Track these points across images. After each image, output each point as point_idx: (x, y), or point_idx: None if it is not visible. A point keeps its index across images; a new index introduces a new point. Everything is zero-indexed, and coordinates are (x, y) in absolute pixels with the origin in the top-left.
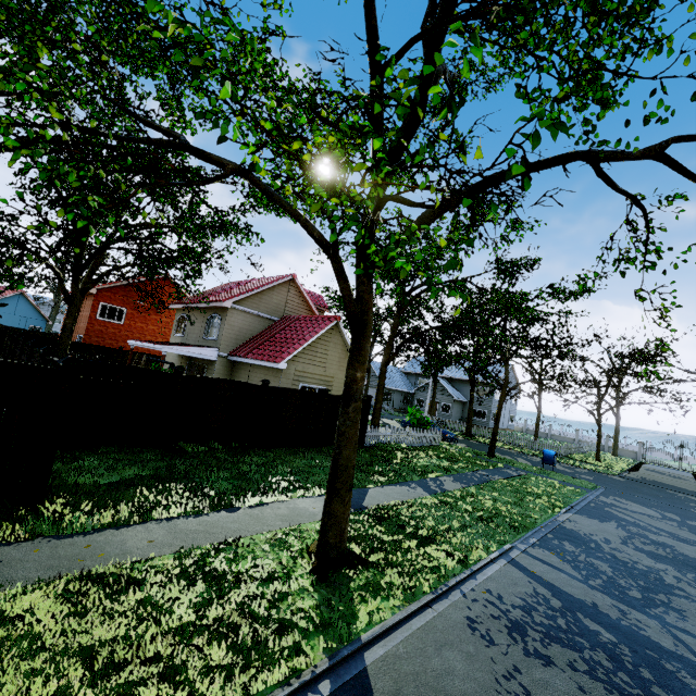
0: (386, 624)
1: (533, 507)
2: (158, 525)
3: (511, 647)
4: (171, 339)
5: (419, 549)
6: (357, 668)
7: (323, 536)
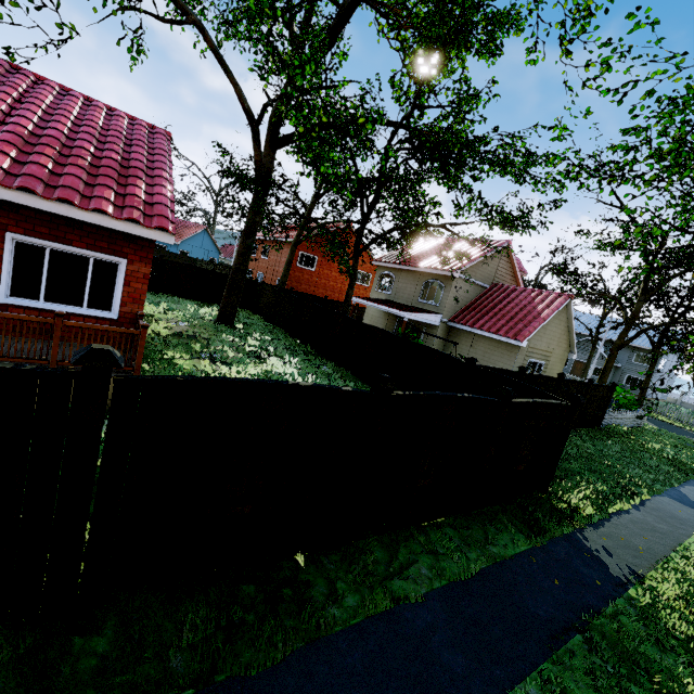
0: None
1: None
2: (622, 520)
3: None
4: (372, 294)
5: None
6: None
7: None
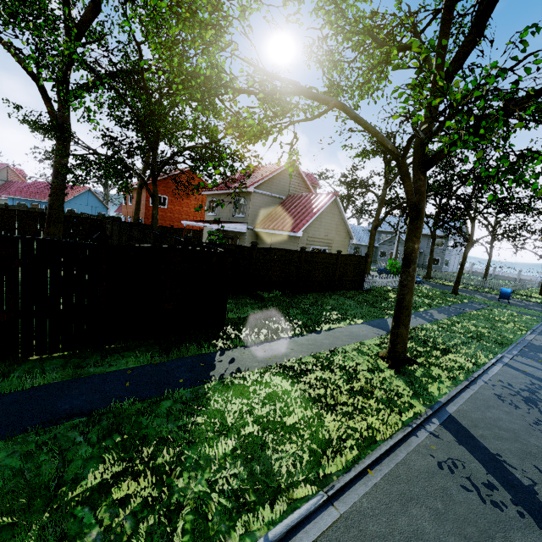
0: (450, 395)
1: (505, 330)
2: (287, 341)
3: (531, 410)
4: (205, 218)
5: (442, 356)
6: (446, 414)
7: (393, 347)
